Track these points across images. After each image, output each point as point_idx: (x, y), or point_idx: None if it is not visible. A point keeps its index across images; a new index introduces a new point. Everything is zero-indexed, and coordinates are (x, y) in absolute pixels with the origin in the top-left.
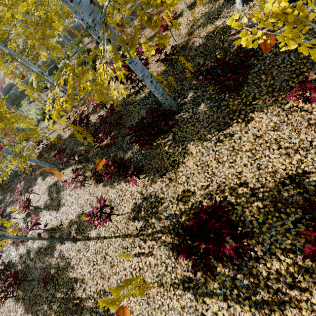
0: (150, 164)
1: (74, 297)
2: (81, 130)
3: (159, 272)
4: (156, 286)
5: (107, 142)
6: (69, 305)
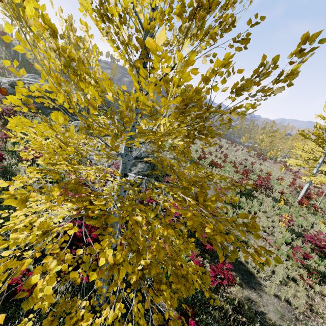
0: None
1: None
2: None
3: None
4: None
5: None
6: None
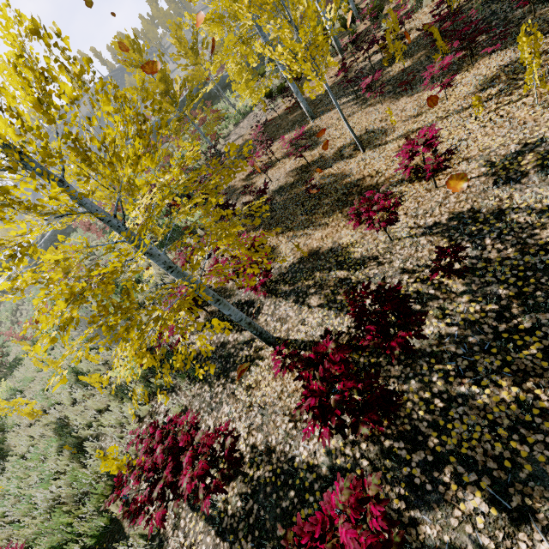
0: (515, 38)
1: (361, 189)
2: (395, 26)
3: (546, 99)
4: (539, 111)
5: (442, 26)
6: (351, 198)
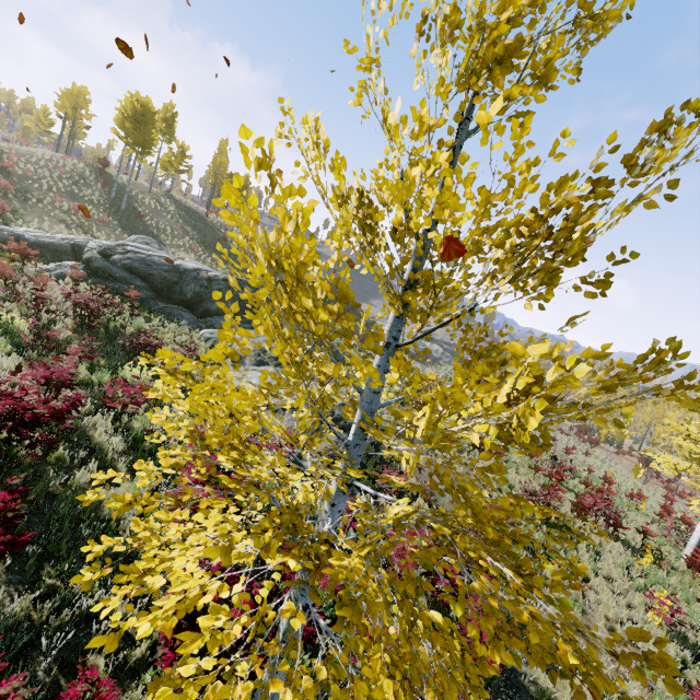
0: None
1: None
2: None
3: None
4: None
5: None
6: None
